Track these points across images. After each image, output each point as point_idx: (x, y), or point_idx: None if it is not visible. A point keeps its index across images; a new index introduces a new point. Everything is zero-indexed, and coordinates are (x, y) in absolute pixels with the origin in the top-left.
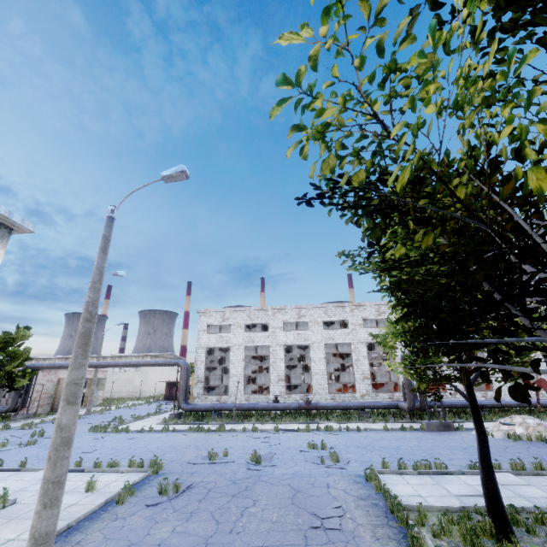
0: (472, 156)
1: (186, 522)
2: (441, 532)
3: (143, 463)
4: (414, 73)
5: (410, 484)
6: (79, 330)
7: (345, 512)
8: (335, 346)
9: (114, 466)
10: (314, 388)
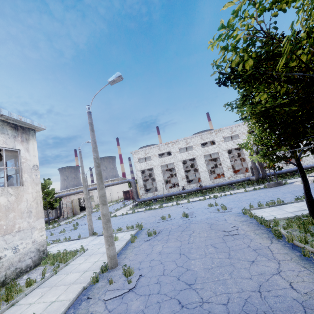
0: (307, 34)
1: (166, 243)
2: (287, 227)
3: (133, 226)
4: (285, 0)
5: (266, 212)
6: (96, 172)
7: (238, 228)
8: (208, 155)
9: (120, 230)
10: (202, 179)
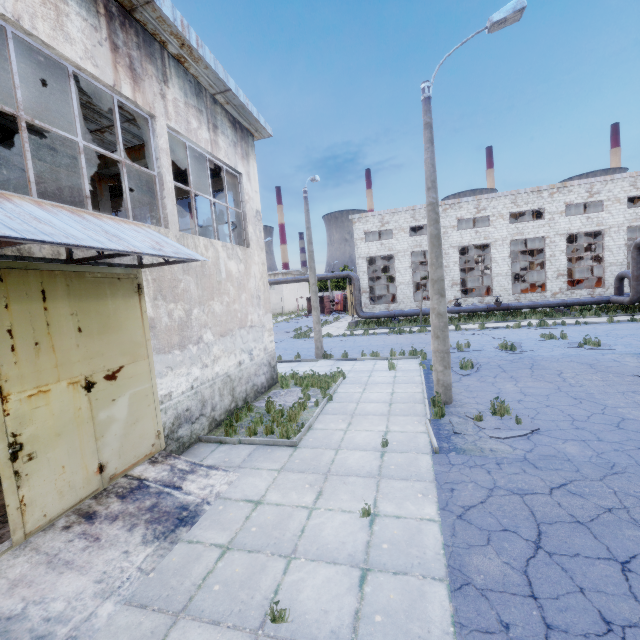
0: None
1: (519, 382)
2: None
3: (404, 353)
4: None
5: None
6: (432, 232)
7: None
8: None
9: (376, 356)
10: (495, 290)
